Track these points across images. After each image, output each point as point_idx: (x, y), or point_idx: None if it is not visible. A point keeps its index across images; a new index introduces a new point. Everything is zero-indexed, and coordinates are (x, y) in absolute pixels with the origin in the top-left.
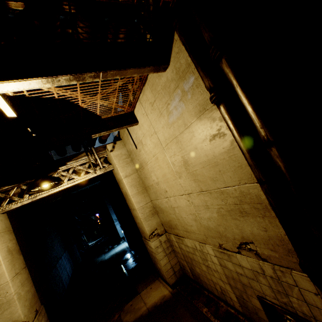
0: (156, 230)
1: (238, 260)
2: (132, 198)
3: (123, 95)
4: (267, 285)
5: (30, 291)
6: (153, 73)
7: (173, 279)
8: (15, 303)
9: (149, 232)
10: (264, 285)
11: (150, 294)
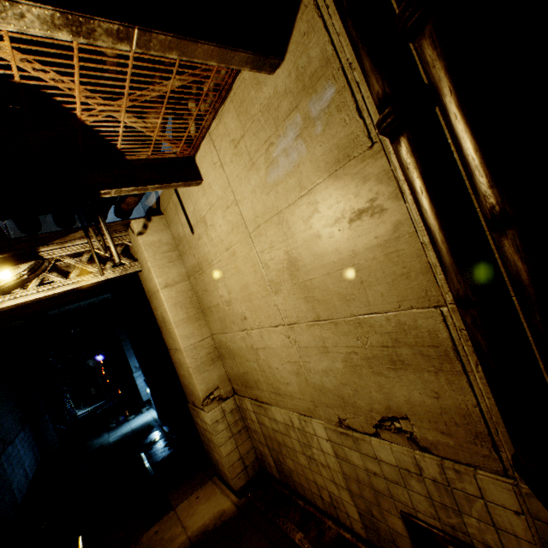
0: (217, 389)
1: (374, 449)
2: (174, 329)
3: (175, 123)
4: (423, 493)
5: None
6: (250, 70)
7: (242, 480)
8: None
9: (203, 393)
10: (418, 494)
11: (196, 508)
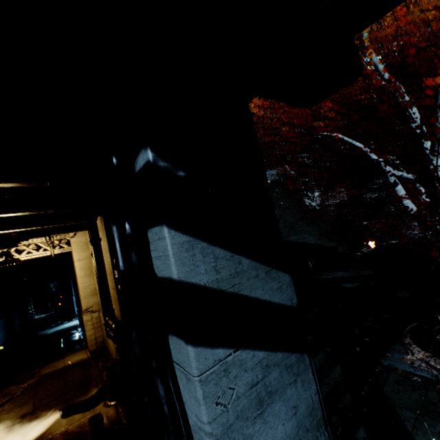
0: (92, 307)
1: None
2: (78, 279)
3: None
4: None
5: None
6: None
7: (94, 347)
8: None
9: (85, 308)
10: None
11: (73, 358)
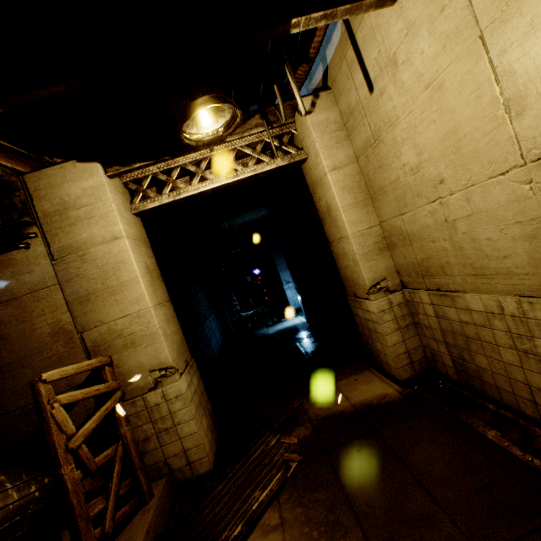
0: (384, 280)
1: None
2: (341, 214)
3: None
4: None
5: (177, 334)
6: None
7: (407, 373)
8: (160, 339)
9: (369, 281)
10: None
11: (355, 387)
